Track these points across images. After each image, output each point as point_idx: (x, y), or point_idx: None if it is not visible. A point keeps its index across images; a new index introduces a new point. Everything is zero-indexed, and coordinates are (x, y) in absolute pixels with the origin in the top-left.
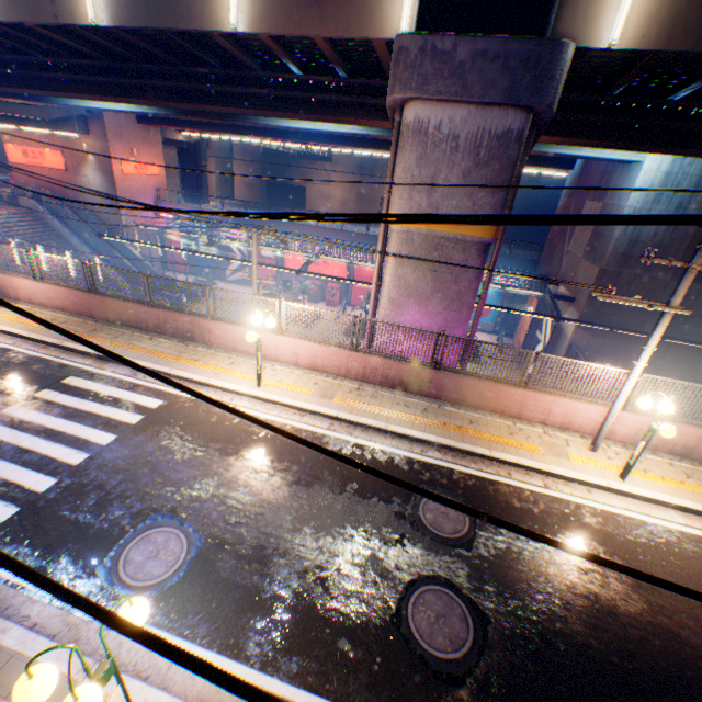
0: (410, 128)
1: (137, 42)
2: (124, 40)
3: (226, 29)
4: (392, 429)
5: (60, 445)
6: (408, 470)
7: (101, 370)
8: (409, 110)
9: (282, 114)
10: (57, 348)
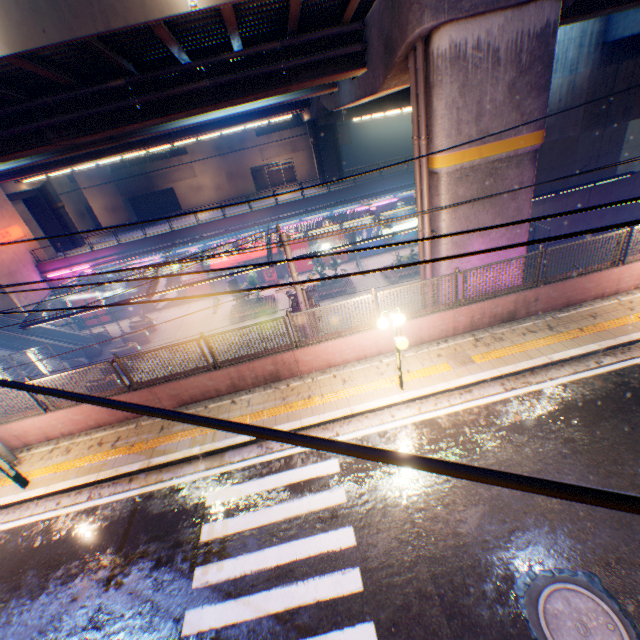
0: (446, 58)
1: (36, 69)
2: (2, 75)
3: (181, 9)
4: (556, 359)
5: (314, 580)
6: (614, 386)
7: (227, 466)
8: (441, 37)
9: (225, 104)
10: (145, 472)
